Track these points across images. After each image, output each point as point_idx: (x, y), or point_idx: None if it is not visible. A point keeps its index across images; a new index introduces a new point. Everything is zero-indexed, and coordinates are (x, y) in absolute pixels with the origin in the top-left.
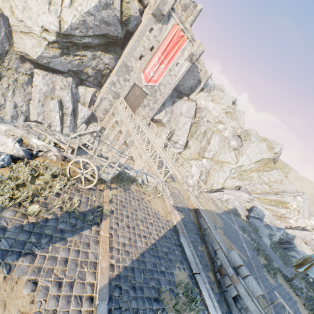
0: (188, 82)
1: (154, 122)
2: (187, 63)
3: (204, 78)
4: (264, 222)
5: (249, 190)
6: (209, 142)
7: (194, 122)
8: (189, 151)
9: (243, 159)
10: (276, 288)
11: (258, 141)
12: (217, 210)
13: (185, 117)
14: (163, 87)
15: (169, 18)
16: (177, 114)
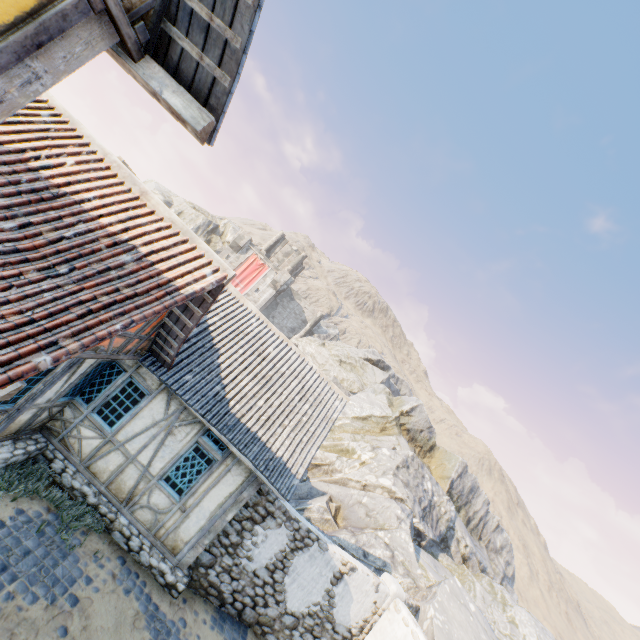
0: (287, 320)
1: None
2: (271, 290)
3: (312, 318)
4: None
5: None
6: None
7: None
8: None
9: None
10: None
11: (375, 393)
12: None
13: None
14: None
15: (248, 250)
16: None
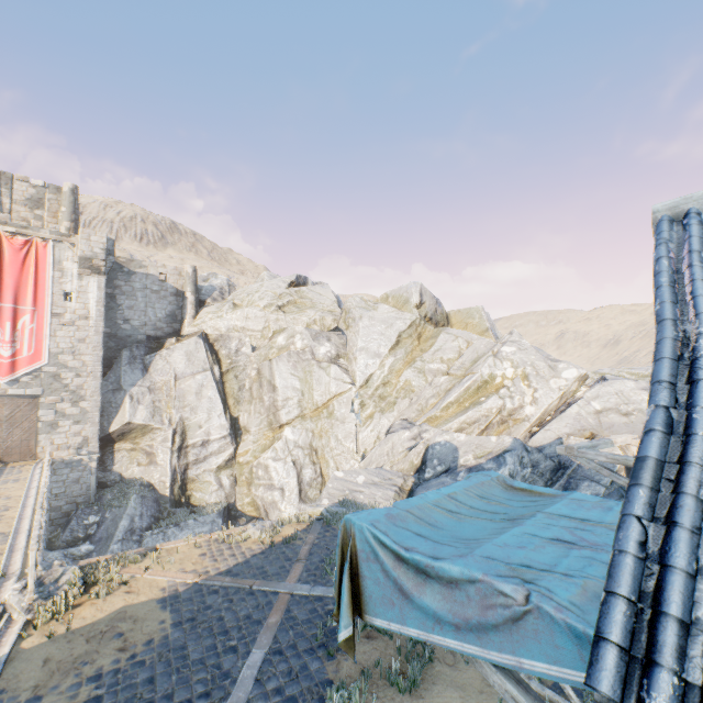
0: (152, 311)
1: (122, 440)
2: (91, 280)
3: (185, 282)
4: (462, 470)
5: (413, 416)
6: (274, 385)
7: (224, 372)
8: (251, 438)
9: (361, 363)
10: None
11: (369, 309)
12: (190, 579)
13: (191, 376)
14: (69, 356)
15: None
16: (169, 382)
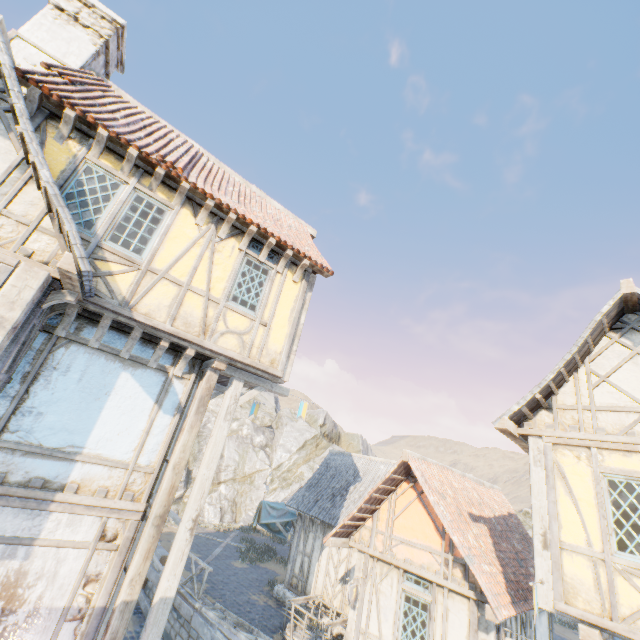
0: None
1: None
2: None
3: None
4: None
5: None
6: (223, 454)
7: None
8: None
9: (278, 454)
10: (244, 568)
11: (293, 420)
12: None
13: None
14: None
15: None
16: None
